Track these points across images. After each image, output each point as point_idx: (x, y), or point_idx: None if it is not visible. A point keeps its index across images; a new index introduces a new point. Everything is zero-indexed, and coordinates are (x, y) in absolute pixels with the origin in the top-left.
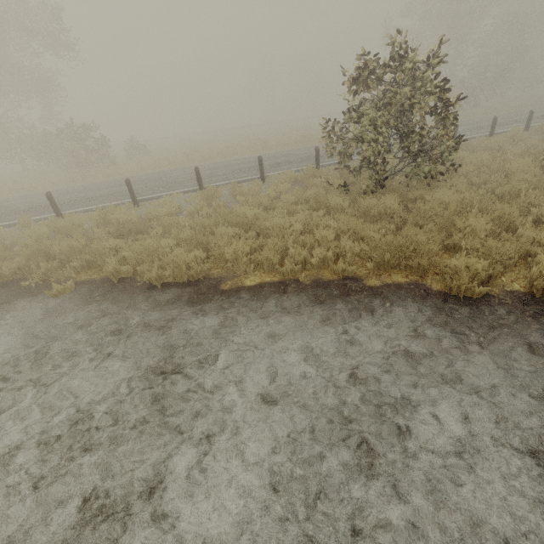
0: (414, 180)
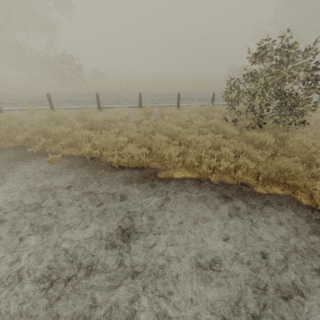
0: (280, 125)
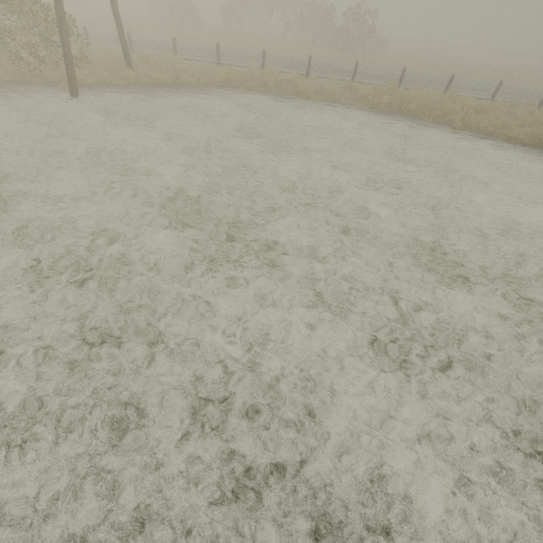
0: None
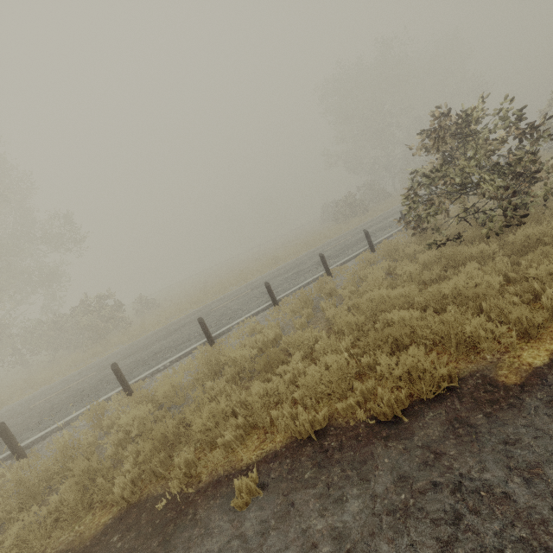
0: (529, 208)
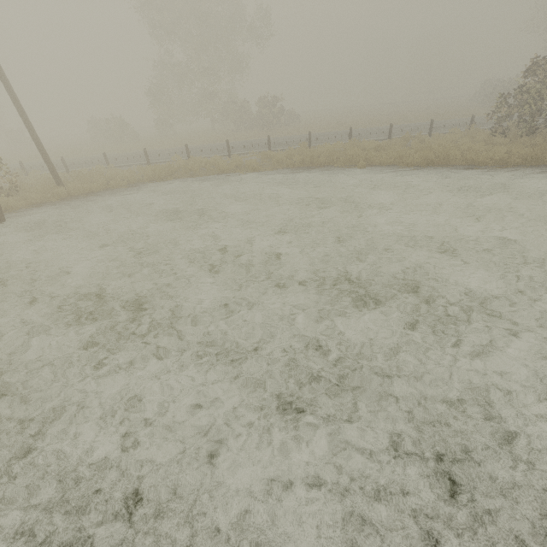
0: None
